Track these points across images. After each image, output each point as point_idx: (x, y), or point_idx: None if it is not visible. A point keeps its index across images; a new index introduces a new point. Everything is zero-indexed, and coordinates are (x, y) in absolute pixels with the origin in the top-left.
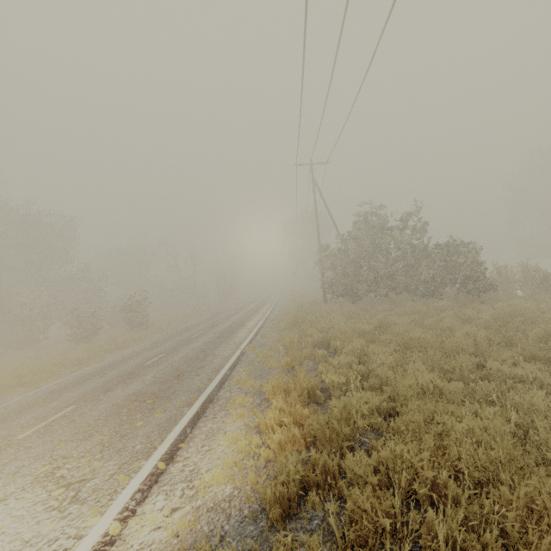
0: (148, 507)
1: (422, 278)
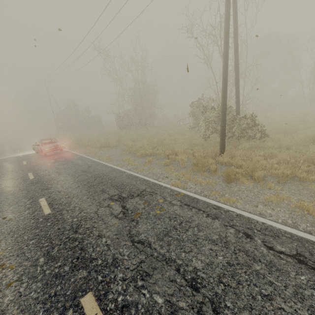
0: None
1: (89, 124)
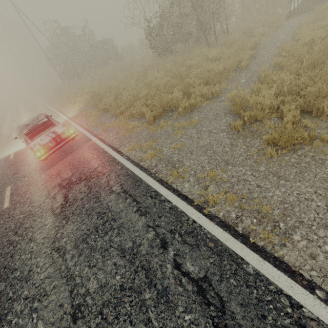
0: (69, 113)
1: (100, 59)
